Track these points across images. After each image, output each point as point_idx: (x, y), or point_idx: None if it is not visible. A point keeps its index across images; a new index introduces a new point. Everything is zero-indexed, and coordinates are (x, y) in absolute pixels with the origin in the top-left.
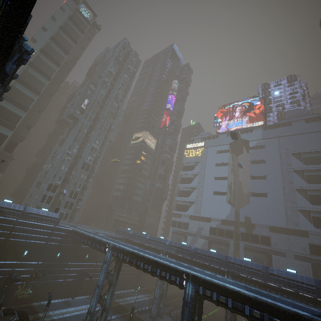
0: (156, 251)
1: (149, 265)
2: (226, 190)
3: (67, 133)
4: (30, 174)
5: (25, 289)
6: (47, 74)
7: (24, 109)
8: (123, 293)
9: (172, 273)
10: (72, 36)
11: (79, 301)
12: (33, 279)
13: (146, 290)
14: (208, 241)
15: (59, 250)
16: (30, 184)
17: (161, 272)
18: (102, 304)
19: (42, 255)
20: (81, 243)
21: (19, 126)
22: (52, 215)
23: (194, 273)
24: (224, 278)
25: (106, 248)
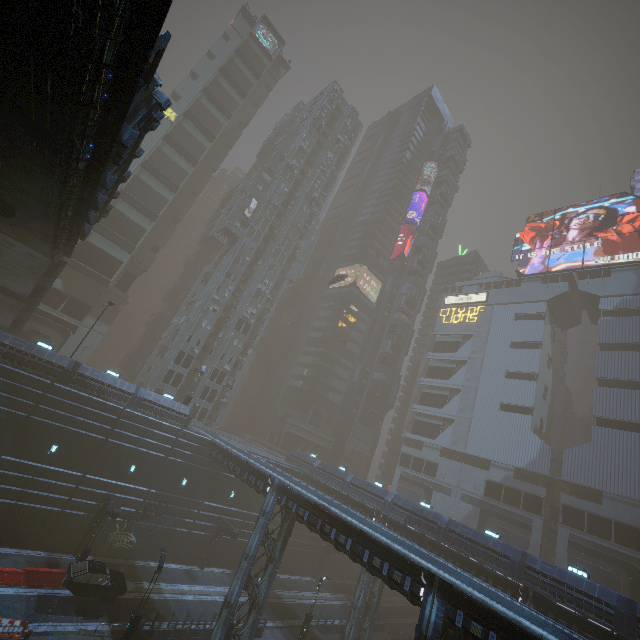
0: (364, 511)
1: (347, 536)
2: (532, 403)
3: (217, 261)
4: (151, 332)
5: (127, 533)
6: (192, 156)
7: (151, 217)
8: (292, 580)
9: (395, 564)
10: (239, 85)
11: (211, 577)
12: (139, 518)
13: (337, 586)
14: (480, 509)
15: (186, 473)
16: (150, 350)
17: (373, 558)
18: (251, 593)
19: (158, 478)
20: (223, 467)
21: (141, 247)
22: (180, 408)
23: (446, 577)
24: (519, 603)
25: (267, 485)
